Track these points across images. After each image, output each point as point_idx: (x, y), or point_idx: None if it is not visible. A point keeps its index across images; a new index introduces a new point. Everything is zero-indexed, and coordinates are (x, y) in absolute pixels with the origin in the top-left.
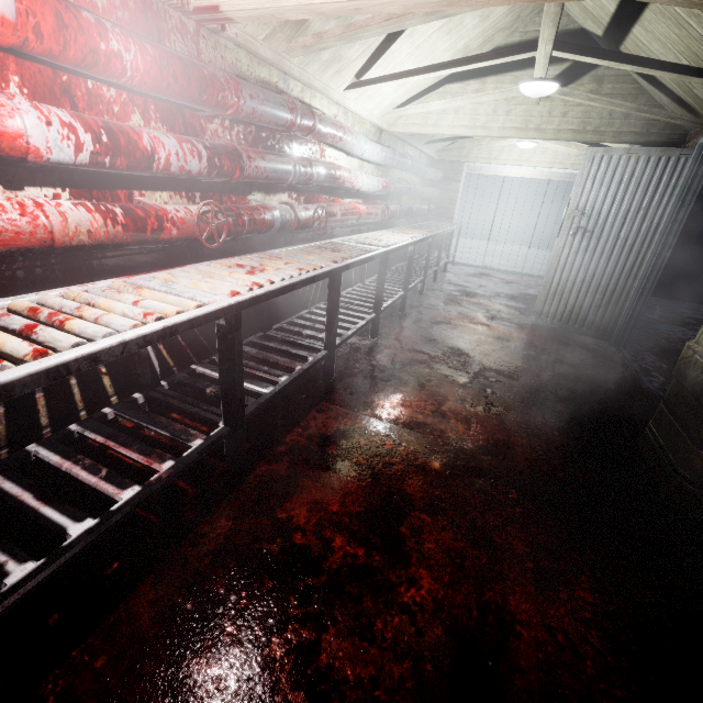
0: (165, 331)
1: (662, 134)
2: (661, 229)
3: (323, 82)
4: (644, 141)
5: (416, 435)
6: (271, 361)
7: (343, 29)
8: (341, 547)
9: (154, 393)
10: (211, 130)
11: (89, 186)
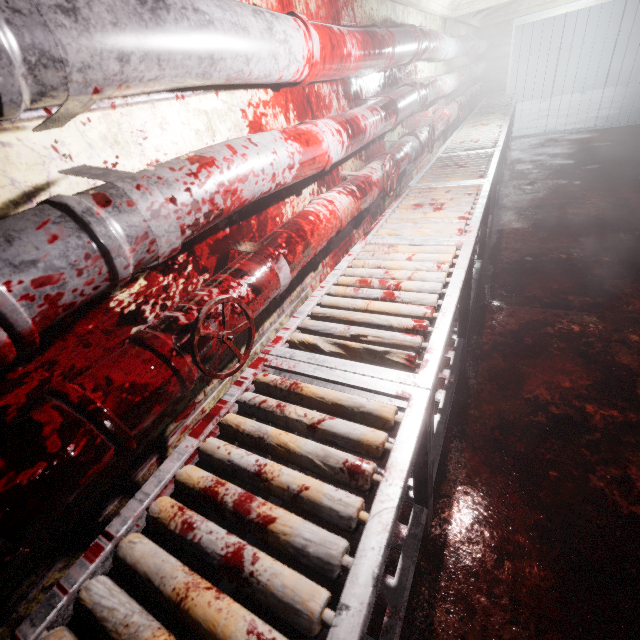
0: (465, 275)
1: None
2: None
3: None
4: None
5: (596, 316)
6: None
7: None
8: (595, 412)
9: None
10: (364, 88)
11: (322, 174)
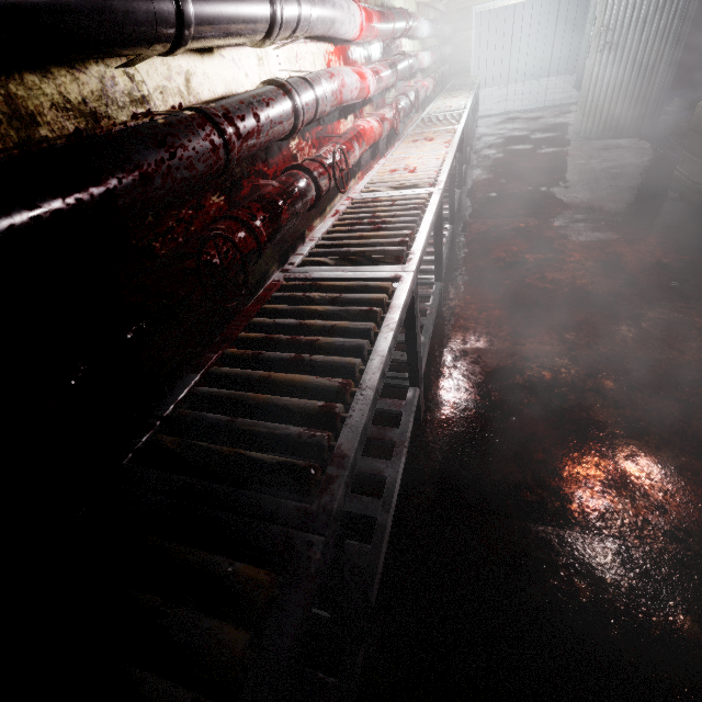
0: (452, 162)
1: None
2: (676, 23)
3: None
4: None
5: (534, 218)
6: None
7: None
8: (530, 257)
9: None
10: (373, 54)
11: (355, 110)
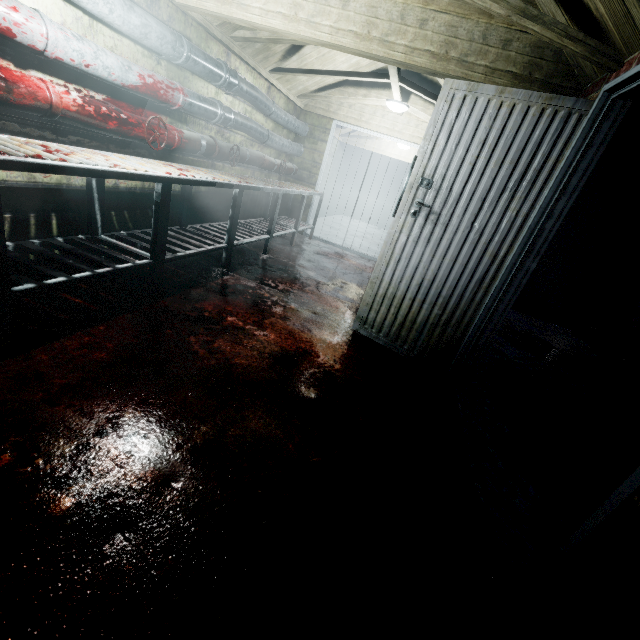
0: None
1: (549, 84)
2: (530, 224)
3: None
4: (523, 89)
5: None
6: None
7: None
8: None
9: None
10: None
11: None
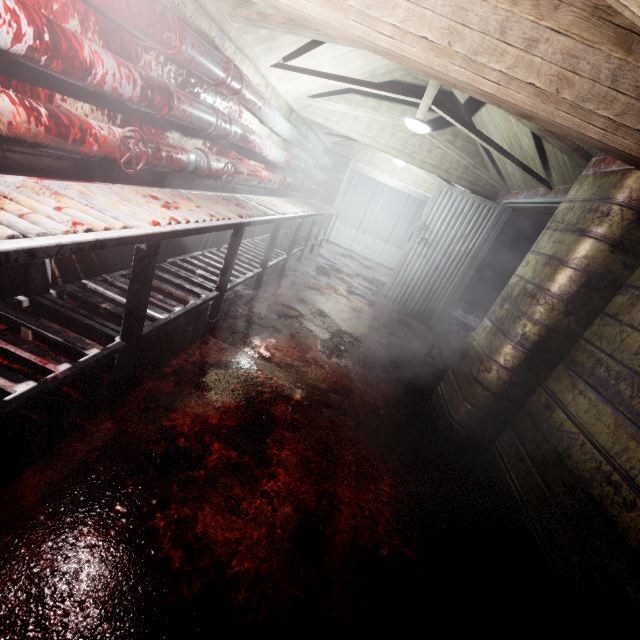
0: (96, 243)
1: (485, 188)
2: (472, 254)
3: (254, 53)
4: (473, 189)
5: (285, 373)
6: (166, 292)
7: (285, 20)
8: (218, 450)
9: (42, 299)
10: (145, 59)
11: (9, 73)
